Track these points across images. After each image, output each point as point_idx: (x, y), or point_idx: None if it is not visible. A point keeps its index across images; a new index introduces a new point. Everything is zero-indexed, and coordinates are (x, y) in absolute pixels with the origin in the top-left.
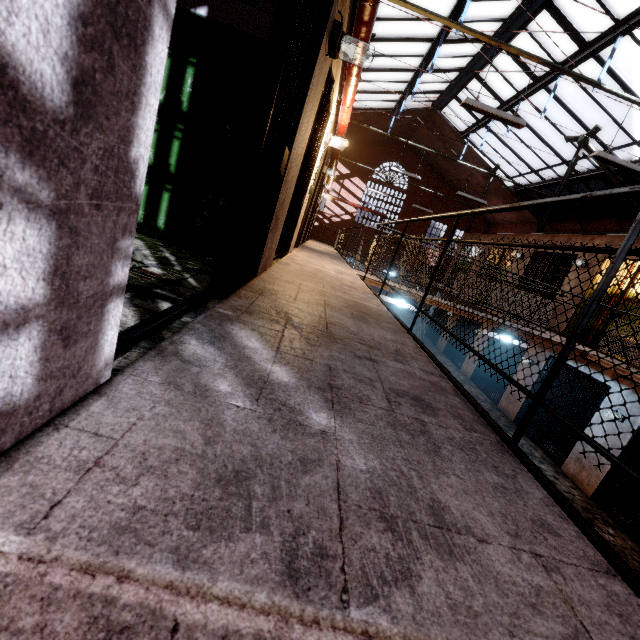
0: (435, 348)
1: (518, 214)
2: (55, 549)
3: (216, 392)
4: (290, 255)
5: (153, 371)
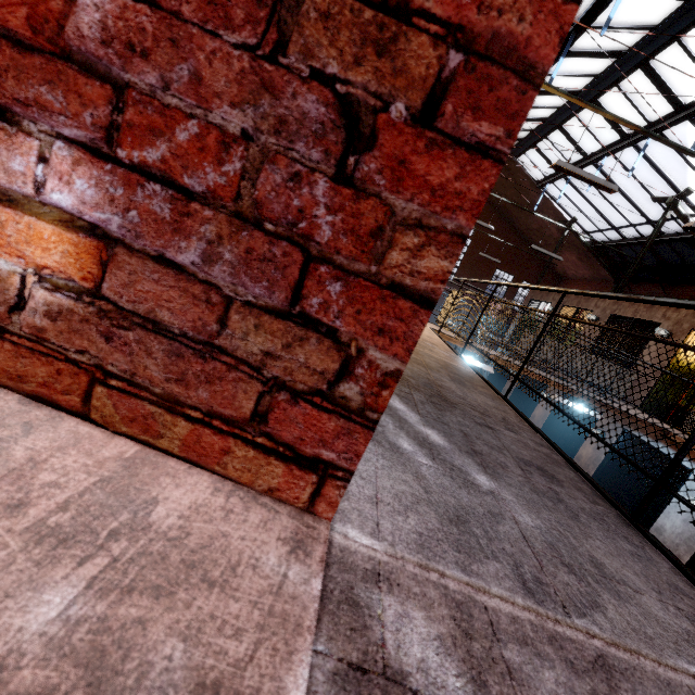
0: None
1: (593, 271)
2: (398, 552)
3: (405, 450)
4: None
5: None
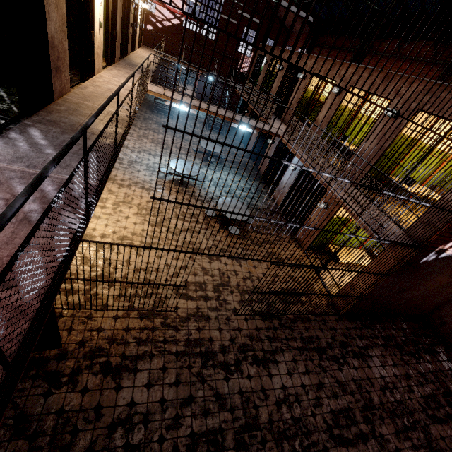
0: (236, 136)
1: None
2: None
3: (19, 145)
4: (95, 77)
5: (1, 141)
